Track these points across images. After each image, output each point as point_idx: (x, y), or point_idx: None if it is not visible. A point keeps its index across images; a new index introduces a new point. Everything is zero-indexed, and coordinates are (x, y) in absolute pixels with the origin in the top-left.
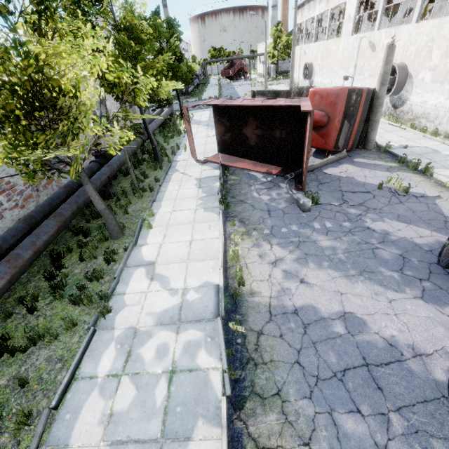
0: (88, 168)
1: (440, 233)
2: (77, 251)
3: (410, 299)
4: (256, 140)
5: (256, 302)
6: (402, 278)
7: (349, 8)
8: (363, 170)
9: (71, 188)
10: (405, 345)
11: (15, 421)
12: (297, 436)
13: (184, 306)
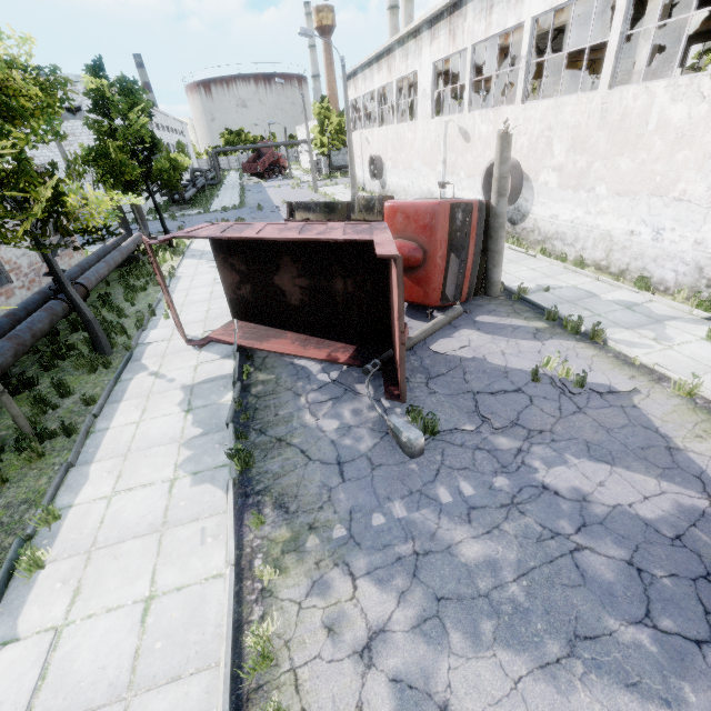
0: None
1: (675, 484)
2: None
3: None
4: (301, 296)
5: None
6: (661, 646)
7: (422, 81)
8: (497, 341)
9: None
10: None
11: None
12: None
13: None
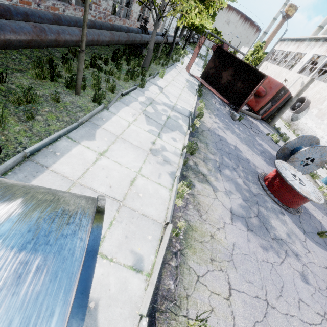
0: (137, 29)
1: None
2: (123, 60)
3: (260, 158)
4: (225, 82)
5: (204, 124)
6: (260, 154)
7: (305, 58)
8: (264, 128)
9: (129, 31)
10: (252, 162)
11: (111, 85)
12: (209, 152)
13: (175, 107)
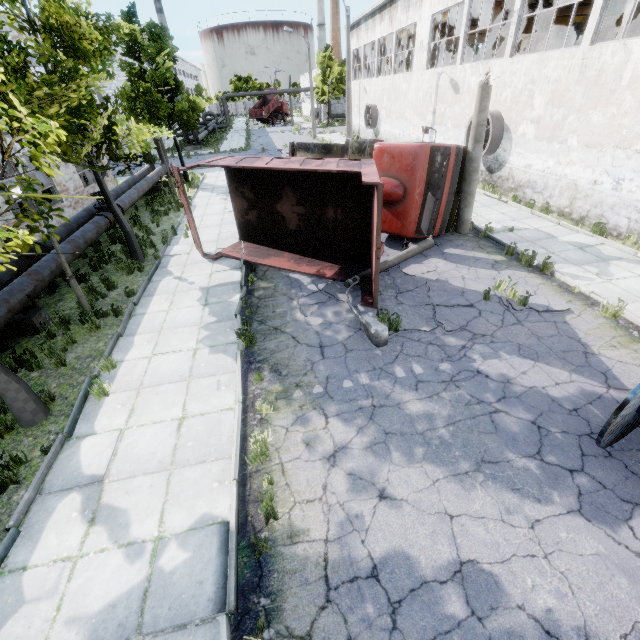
0: None
1: (583, 376)
2: None
3: (563, 516)
4: (298, 222)
5: (300, 558)
6: (543, 470)
7: (420, 32)
8: (460, 268)
9: None
10: (572, 631)
11: None
12: None
13: (152, 589)
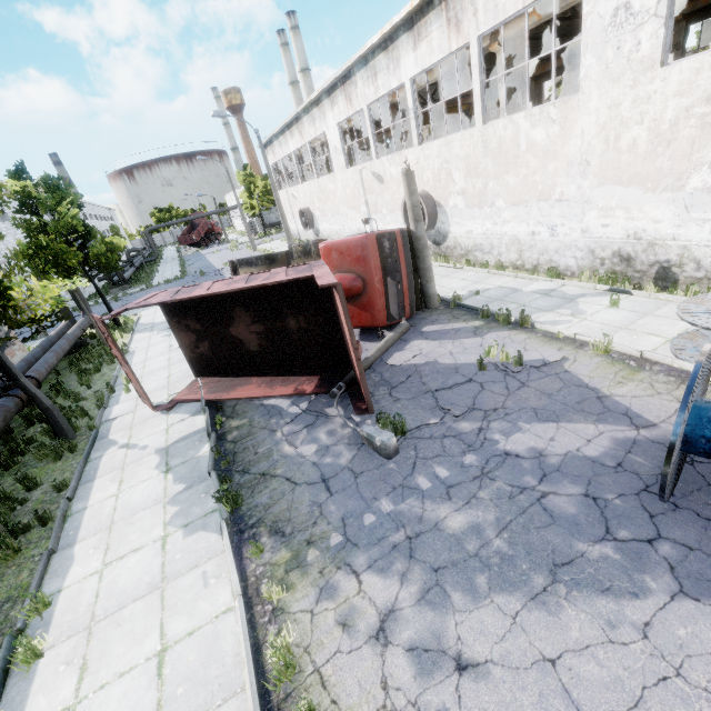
0: None
1: (609, 424)
2: None
3: (669, 605)
4: (259, 342)
5: None
6: (622, 552)
7: (331, 139)
8: (444, 344)
9: None
10: None
11: None
12: None
13: None
